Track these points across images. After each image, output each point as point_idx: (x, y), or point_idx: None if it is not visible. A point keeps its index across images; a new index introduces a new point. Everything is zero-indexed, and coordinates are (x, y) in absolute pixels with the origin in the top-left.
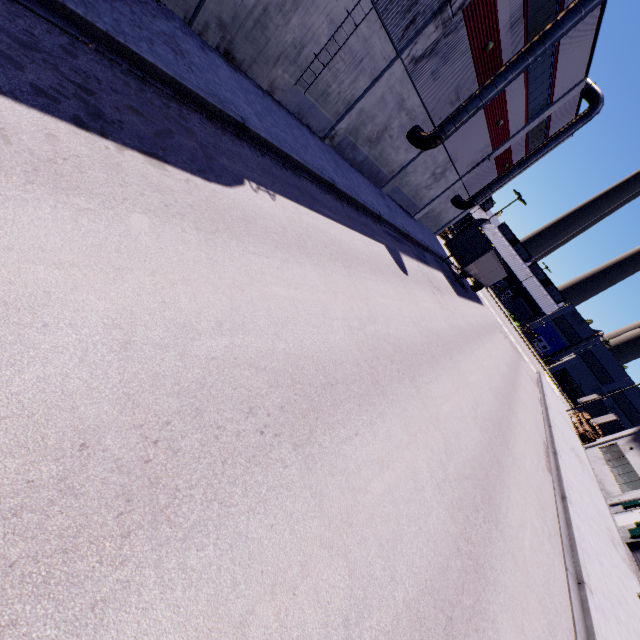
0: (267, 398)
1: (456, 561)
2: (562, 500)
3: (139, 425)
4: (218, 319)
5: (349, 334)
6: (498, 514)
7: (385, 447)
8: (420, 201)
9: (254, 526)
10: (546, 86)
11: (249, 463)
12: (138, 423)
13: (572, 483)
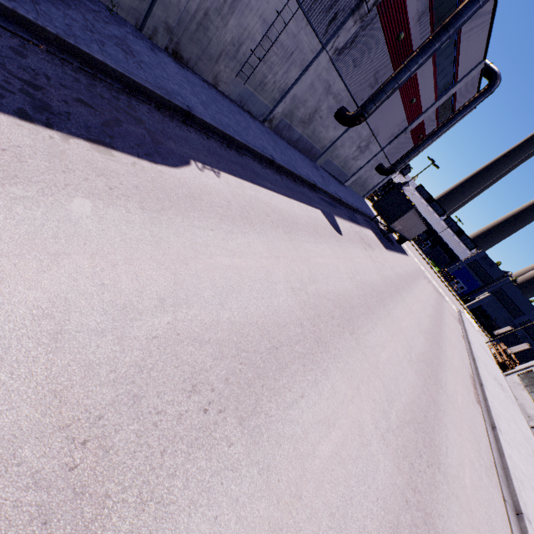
0: (211, 372)
1: (405, 515)
2: (492, 430)
3: (65, 425)
4: (161, 295)
5: (292, 295)
6: (439, 455)
7: (330, 405)
8: (349, 170)
9: (196, 522)
10: (451, 68)
11: (191, 448)
12: (64, 423)
13: (499, 412)
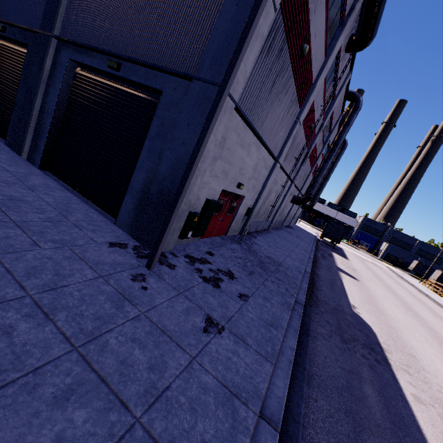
0: None
1: None
2: None
3: None
4: None
5: None
6: None
7: None
8: (291, 217)
9: None
10: (326, 148)
11: None
12: None
13: None
